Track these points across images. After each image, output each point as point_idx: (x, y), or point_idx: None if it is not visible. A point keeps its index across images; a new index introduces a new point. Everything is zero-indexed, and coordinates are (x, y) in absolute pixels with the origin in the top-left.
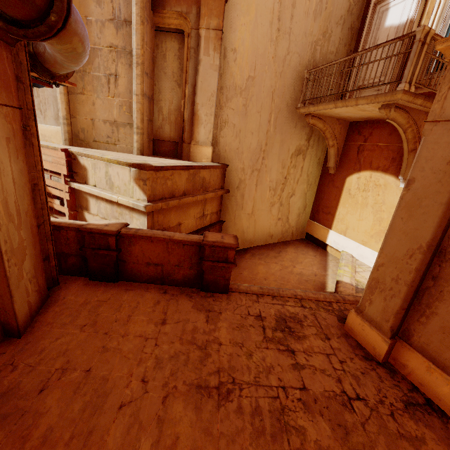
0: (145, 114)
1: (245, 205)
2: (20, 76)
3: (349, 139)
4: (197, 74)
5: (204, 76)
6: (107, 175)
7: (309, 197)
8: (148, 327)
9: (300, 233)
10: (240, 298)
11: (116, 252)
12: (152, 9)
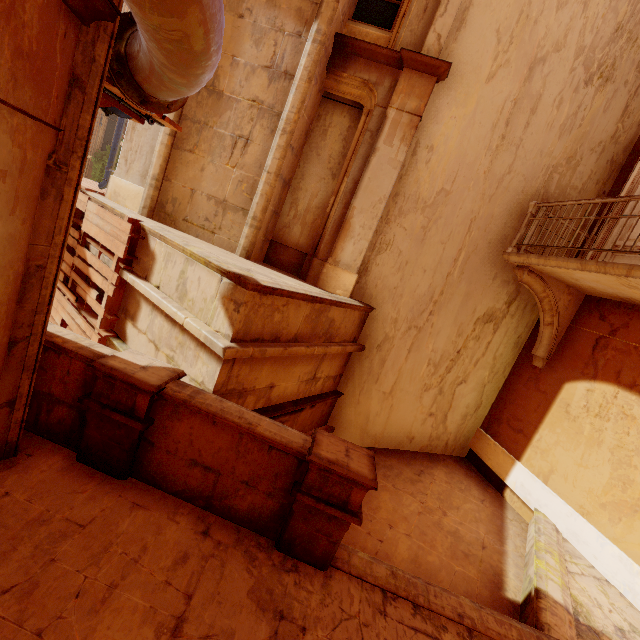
0: (271, 202)
1: (382, 377)
2: (84, 80)
3: (581, 322)
4: (366, 166)
5: (377, 172)
6: (183, 277)
7: (489, 392)
8: (140, 635)
9: (460, 446)
10: (349, 591)
11: (142, 424)
12: (327, 68)
